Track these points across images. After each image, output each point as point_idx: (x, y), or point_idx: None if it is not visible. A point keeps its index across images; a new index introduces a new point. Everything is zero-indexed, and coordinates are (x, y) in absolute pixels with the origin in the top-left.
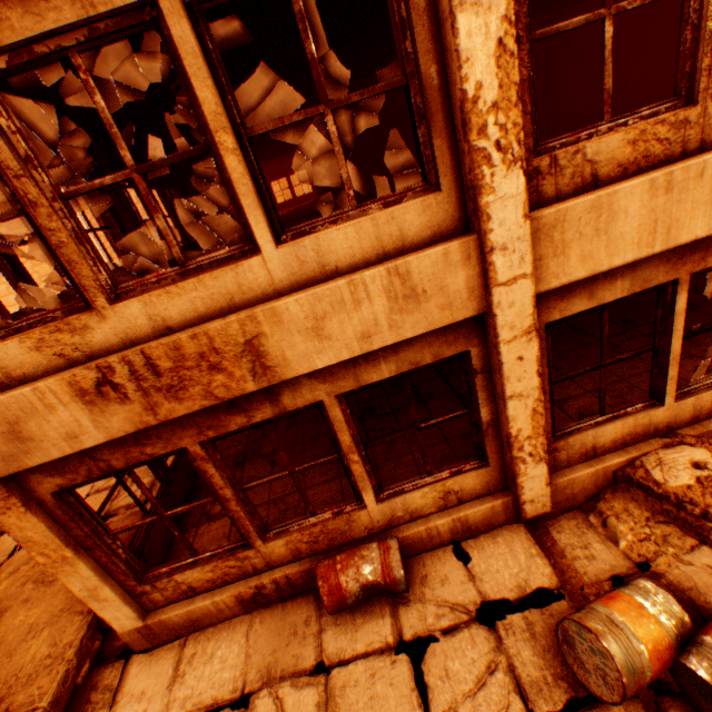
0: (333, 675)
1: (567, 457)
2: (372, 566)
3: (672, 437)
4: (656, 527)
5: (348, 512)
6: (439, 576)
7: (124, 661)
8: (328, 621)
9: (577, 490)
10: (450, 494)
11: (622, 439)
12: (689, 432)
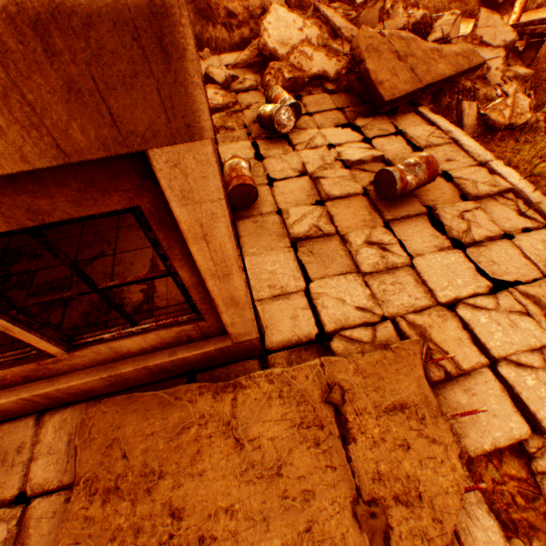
0: (282, 208)
1: None
2: (243, 163)
3: None
4: (234, 118)
5: None
6: None
7: (271, 356)
8: (257, 211)
9: None
10: None
11: None
12: None
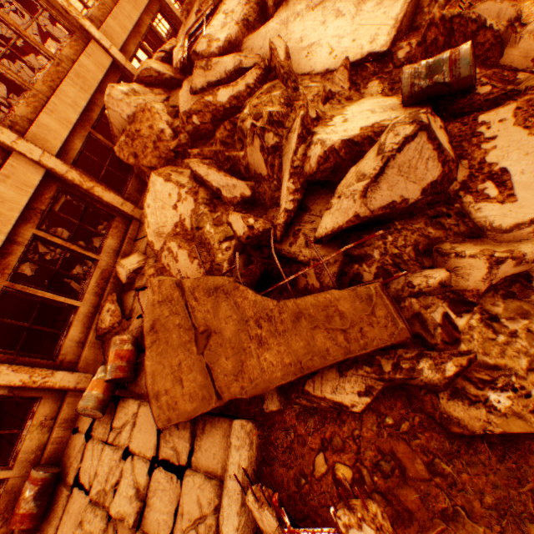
0: None
1: (75, 355)
2: (29, 489)
3: (101, 308)
4: None
5: (4, 490)
6: (74, 448)
7: None
8: (48, 527)
9: (95, 357)
10: (45, 422)
11: (86, 328)
12: (104, 301)
